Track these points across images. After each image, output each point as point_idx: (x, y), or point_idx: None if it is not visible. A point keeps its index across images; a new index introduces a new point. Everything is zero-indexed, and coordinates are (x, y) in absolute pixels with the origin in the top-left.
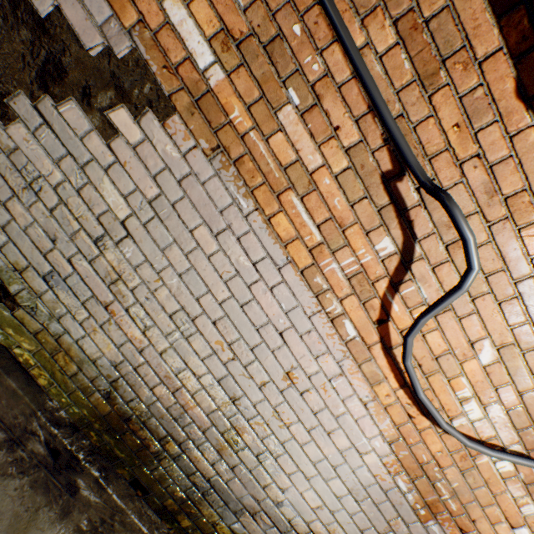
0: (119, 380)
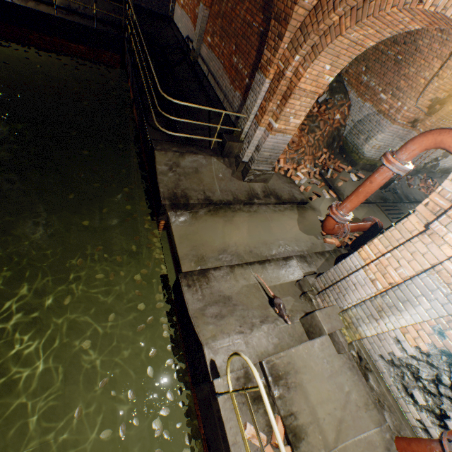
0: (448, 167)
